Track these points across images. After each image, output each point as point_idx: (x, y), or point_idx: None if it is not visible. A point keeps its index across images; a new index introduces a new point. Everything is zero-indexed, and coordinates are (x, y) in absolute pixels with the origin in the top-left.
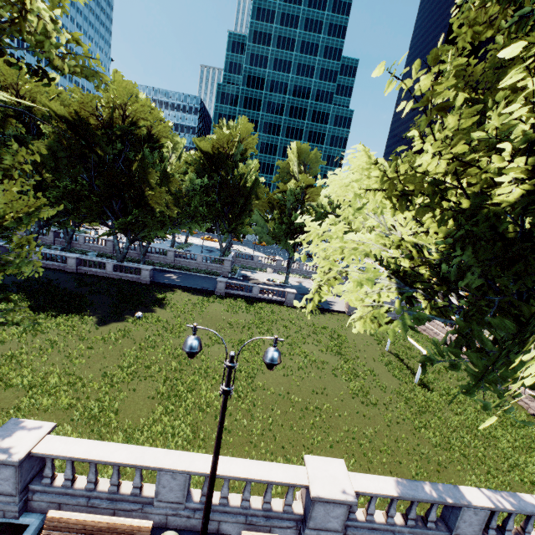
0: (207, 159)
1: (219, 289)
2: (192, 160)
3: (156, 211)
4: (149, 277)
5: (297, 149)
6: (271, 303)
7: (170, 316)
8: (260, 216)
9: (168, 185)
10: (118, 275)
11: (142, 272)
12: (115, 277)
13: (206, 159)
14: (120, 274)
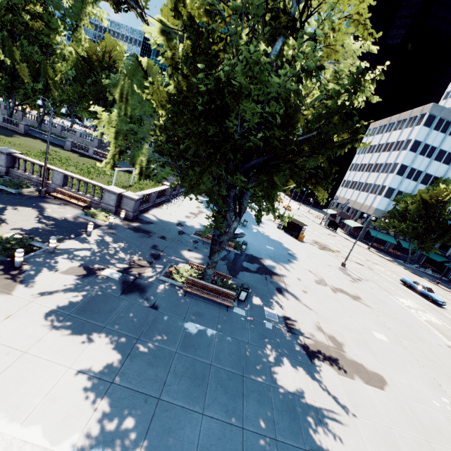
0: (83, 60)
1: (67, 146)
2: (73, 60)
3: (25, 82)
4: (24, 129)
5: (147, 63)
6: (100, 161)
7: (5, 139)
8: (119, 110)
9: (47, 72)
10: (5, 125)
11: (20, 125)
12: (4, 126)
13: (83, 60)
14: (7, 125)
